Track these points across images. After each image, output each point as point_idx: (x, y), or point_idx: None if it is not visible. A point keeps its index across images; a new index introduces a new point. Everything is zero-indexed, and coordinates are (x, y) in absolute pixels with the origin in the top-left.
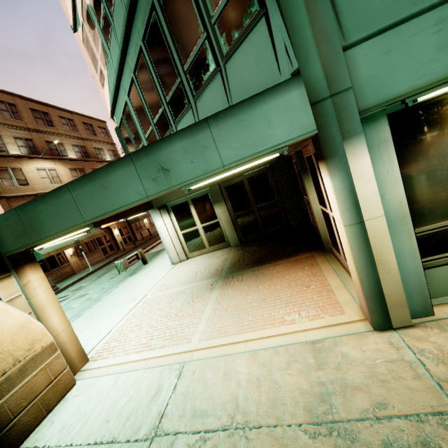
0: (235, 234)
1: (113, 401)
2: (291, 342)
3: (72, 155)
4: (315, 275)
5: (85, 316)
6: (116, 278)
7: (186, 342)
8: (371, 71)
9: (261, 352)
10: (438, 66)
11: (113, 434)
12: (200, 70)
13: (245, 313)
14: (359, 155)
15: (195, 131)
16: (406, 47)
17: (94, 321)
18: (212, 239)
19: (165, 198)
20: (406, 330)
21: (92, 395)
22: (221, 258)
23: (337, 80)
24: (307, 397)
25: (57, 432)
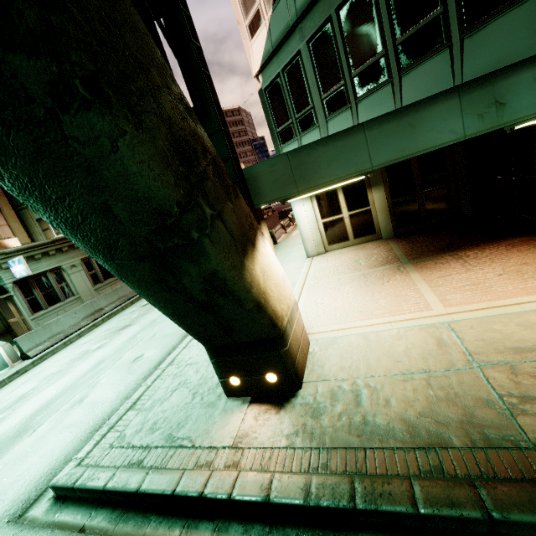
0: (390, 225)
1: (384, 350)
2: None
3: None
4: None
5: None
6: None
7: (426, 310)
8: None
9: None
10: None
11: (418, 368)
12: None
13: (486, 286)
14: None
15: None
16: None
17: None
18: (359, 229)
19: None
20: None
21: (347, 348)
22: (381, 249)
23: None
24: None
25: (338, 371)
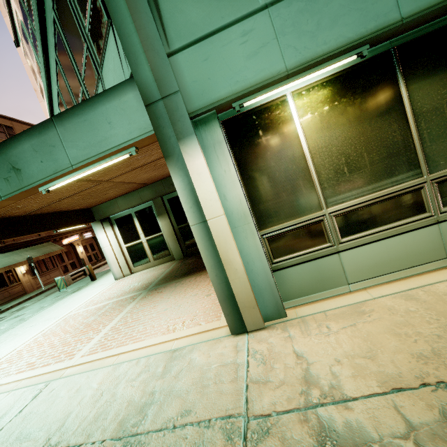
0: (179, 247)
1: None
2: (157, 352)
3: None
4: None
5: (0, 338)
6: (60, 297)
7: (69, 359)
8: (194, 76)
9: (125, 364)
10: (249, 73)
11: None
12: (90, 79)
13: (140, 325)
14: (194, 155)
15: (42, 130)
16: (220, 56)
17: (4, 342)
18: (156, 252)
19: (107, 210)
20: (257, 332)
21: None
22: (159, 271)
23: (166, 83)
24: (130, 410)
25: None
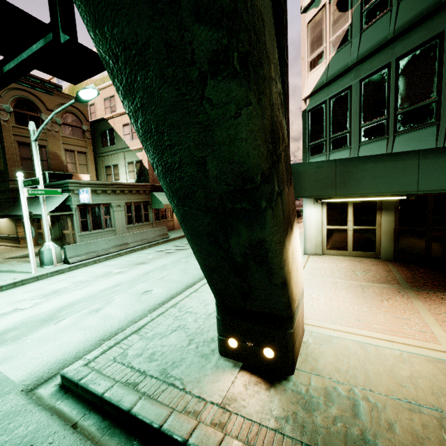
0: (391, 248)
1: (385, 367)
2: None
3: None
4: None
5: None
6: None
7: (433, 342)
8: None
9: None
10: None
11: (427, 402)
12: None
13: None
14: None
15: None
16: None
17: None
18: (359, 244)
19: None
20: None
21: (343, 351)
22: (379, 267)
23: None
24: None
25: (333, 371)
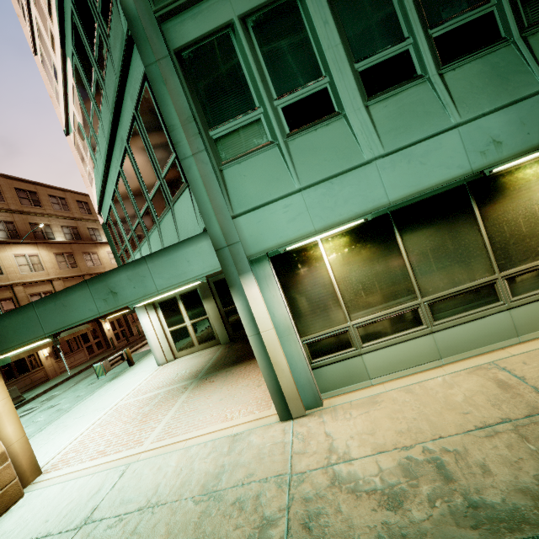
0: (225, 331)
1: (56, 505)
2: (220, 436)
3: (60, 237)
4: None
5: (48, 429)
6: (95, 384)
7: (139, 445)
8: (251, 232)
9: (194, 447)
10: (290, 231)
11: (48, 530)
12: (159, 203)
13: (199, 414)
14: (251, 285)
15: (136, 265)
16: (269, 220)
17: (57, 434)
18: (201, 336)
19: None
20: (300, 419)
21: (38, 503)
22: (206, 358)
23: (231, 236)
24: (208, 477)
25: None
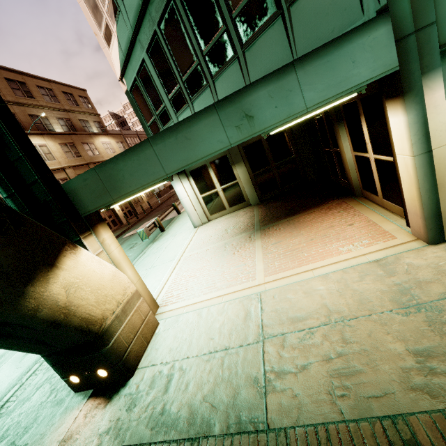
0: (255, 193)
1: (207, 327)
2: (355, 264)
3: (58, 129)
4: (354, 215)
5: None
6: (137, 247)
7: (252, 280)
8: None
9: (330, 274)
10: None
11: (223, 345)
12: (254, 15)
13: (298, 252)
14: (435, 88)
15: (281, 75)
16: None
17: None
18: (232, 200)
19: None
20: None
21: (183, 327)
22: (246, 216)
23: (423, 14)
24: (389, 294)
25: (167, 353)
